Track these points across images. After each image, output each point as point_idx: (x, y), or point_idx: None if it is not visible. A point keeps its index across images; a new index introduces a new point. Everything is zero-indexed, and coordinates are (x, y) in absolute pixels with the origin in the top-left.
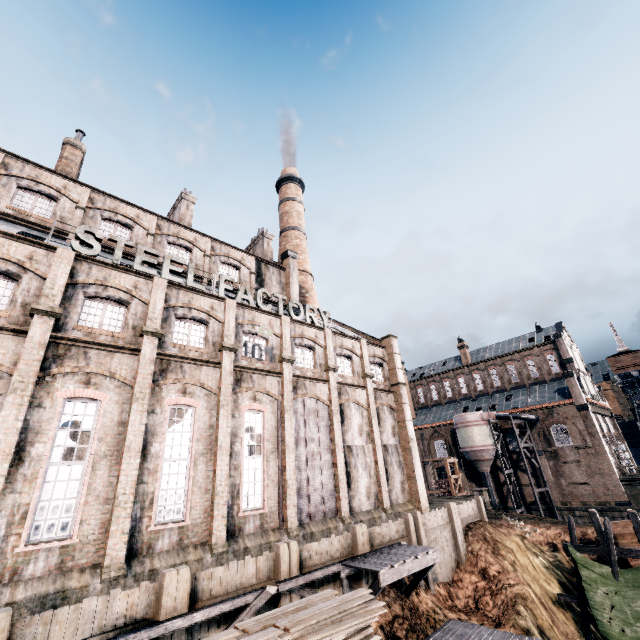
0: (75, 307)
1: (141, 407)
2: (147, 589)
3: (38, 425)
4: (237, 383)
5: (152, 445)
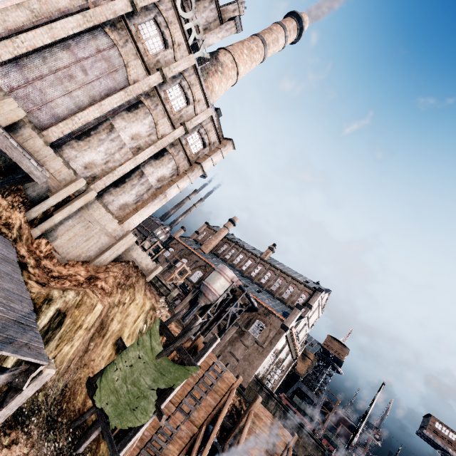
0: None
1: None
2: None
3: None
4: None
5: None
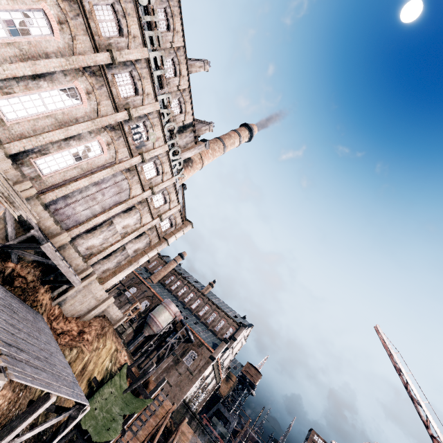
0: None
1: (64, 64)
2: None
3: None
4: (112, 128)
5: (44, 81)
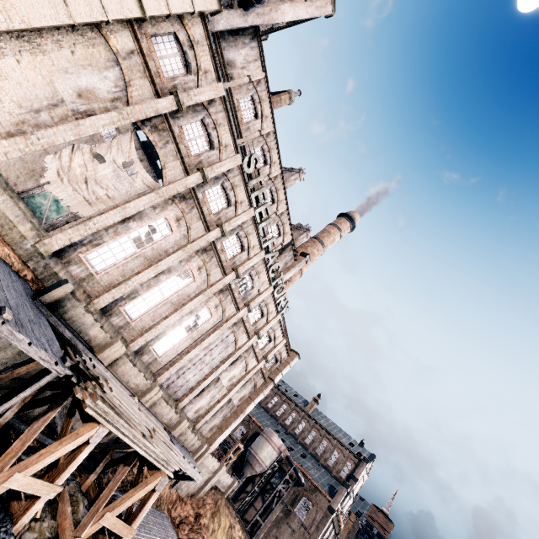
0: (213, 184)
1: (181, 255)
2: (106, 338)
3: (145, 215)
4: (220, 291)
5: (163, 275)
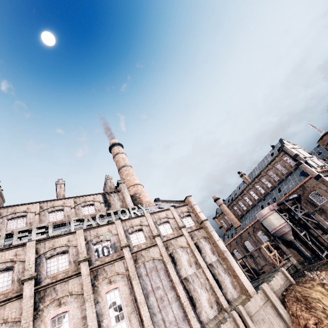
0: None
1: None
2: None
3: None
4: (95, 278)
5: None
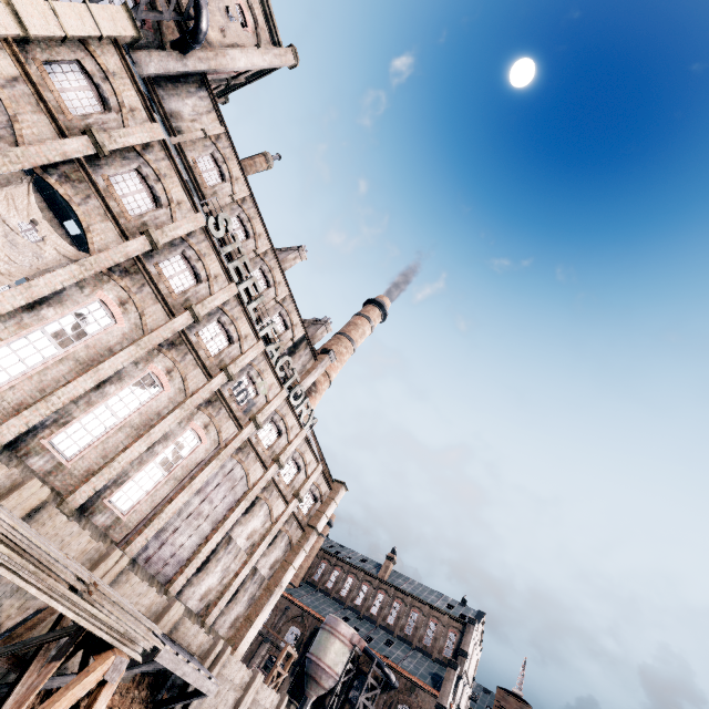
0: (169, 253)
1: (135, 353)
2: (12, 475)
3: (67, 298)
4: (207, 403)
5: (111, 385)
